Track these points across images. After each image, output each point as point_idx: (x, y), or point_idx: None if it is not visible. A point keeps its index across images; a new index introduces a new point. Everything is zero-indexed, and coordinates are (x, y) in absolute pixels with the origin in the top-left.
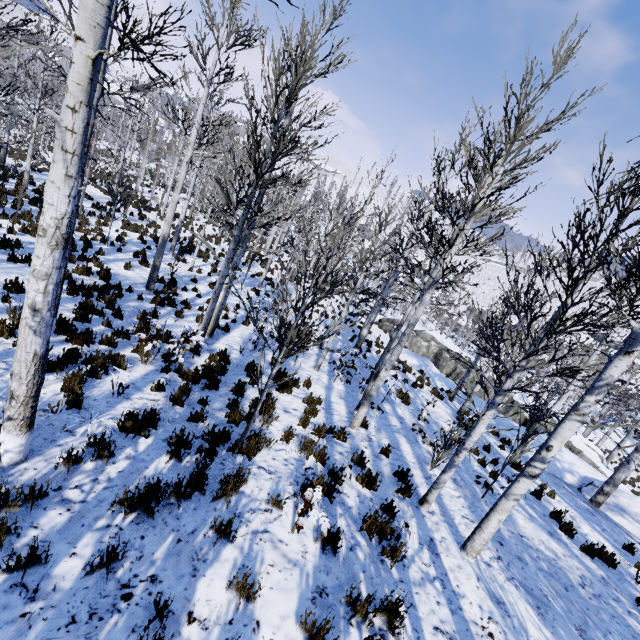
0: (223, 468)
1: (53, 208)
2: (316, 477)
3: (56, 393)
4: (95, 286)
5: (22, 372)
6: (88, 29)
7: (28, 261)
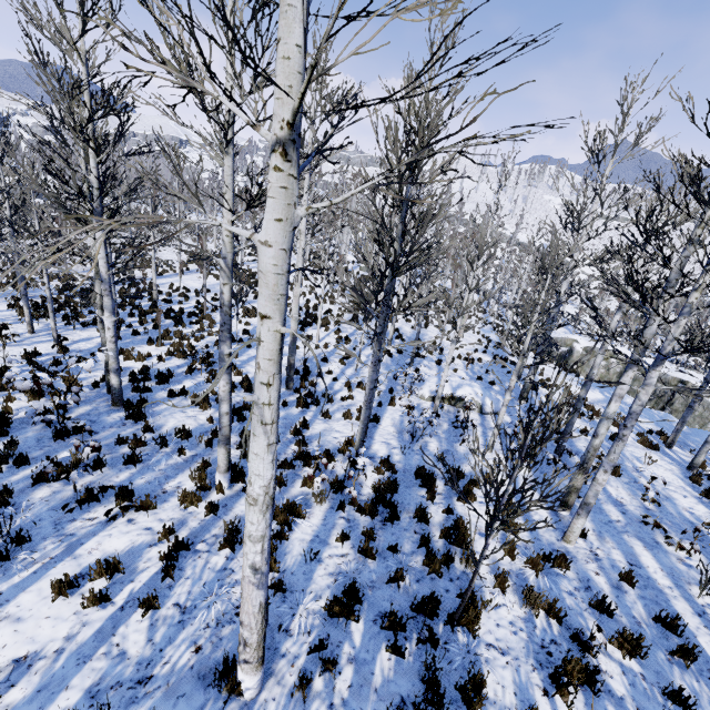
0: (451, 660)
1: (260, 477)
2: (558, 647)
3: None
4: (244, 405)
5: (251, 623)
6: (272, 304)
7: (183, 393)
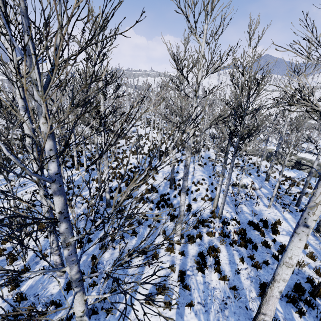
0: None
1: (297, 256)
2: None
3: (218, 282)
4: (160, 200)
5: (271, 314)
6: None
7: (131, 197)
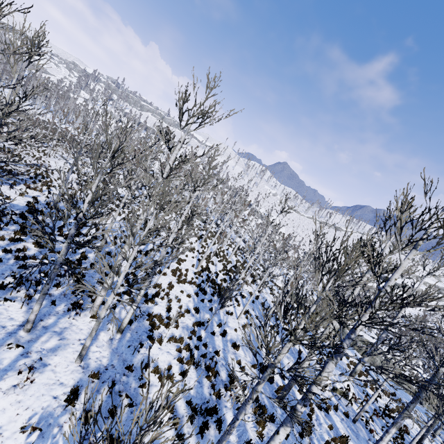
0: None
1: None
2: None
3: None
4: None
5: None
6: None
7: None
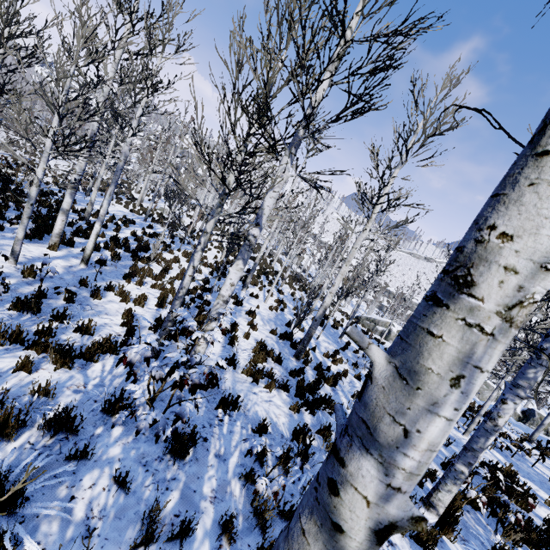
0: None
1: None
2: None
3: None
4: (300, 384)
5: None
6: None
7: (231, 362)
